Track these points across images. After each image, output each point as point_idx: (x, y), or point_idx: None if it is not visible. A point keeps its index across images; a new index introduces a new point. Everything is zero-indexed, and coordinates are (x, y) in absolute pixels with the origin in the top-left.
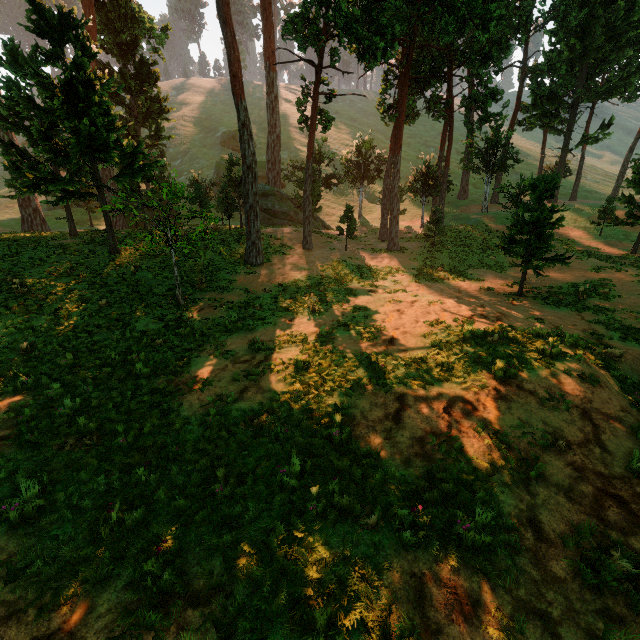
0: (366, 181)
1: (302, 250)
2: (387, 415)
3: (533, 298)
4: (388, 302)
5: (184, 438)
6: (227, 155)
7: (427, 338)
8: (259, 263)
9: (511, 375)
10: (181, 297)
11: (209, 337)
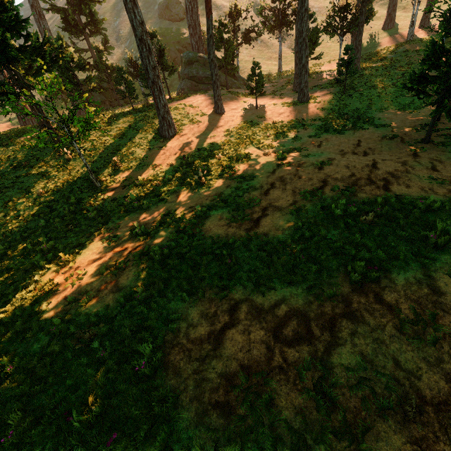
0: (288, 28)
1: (214, 115)
2: (210, 334)
3: (442, 144)
4: (275, 167)
5: (28, 349)
6: (160, 27)
7: (295, 216)
8: (171, 135)
9: (371, 279)
10: (96, 181)
11: (110, 219)
